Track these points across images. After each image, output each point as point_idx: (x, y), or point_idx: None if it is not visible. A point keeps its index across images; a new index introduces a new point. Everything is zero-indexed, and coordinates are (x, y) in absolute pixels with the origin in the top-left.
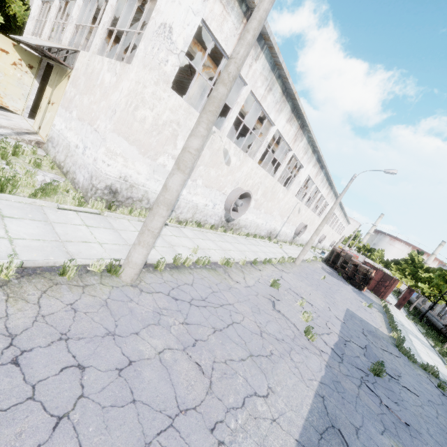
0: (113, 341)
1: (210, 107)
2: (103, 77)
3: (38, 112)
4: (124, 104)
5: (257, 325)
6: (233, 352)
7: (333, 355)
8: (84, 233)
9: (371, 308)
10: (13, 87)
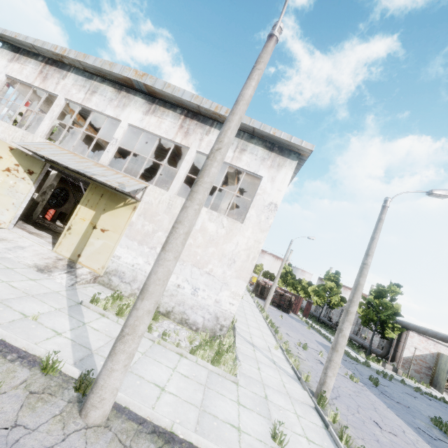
0: (382, 444)
1: (362, 290)
2: (204, 224)
3: (63, 233)
4: (245, 256)
5: (349, 389)
6: (376, 415)
7: (364, 385)
8: (271, 378)
9: (310, 329)
10: (0, 196)
